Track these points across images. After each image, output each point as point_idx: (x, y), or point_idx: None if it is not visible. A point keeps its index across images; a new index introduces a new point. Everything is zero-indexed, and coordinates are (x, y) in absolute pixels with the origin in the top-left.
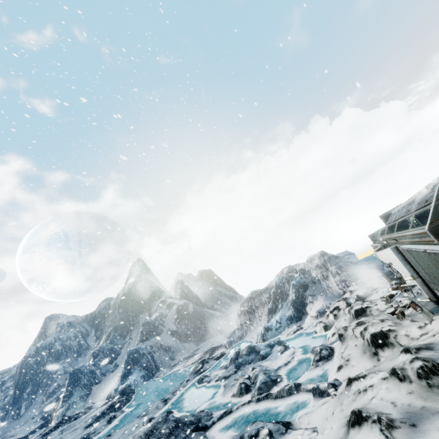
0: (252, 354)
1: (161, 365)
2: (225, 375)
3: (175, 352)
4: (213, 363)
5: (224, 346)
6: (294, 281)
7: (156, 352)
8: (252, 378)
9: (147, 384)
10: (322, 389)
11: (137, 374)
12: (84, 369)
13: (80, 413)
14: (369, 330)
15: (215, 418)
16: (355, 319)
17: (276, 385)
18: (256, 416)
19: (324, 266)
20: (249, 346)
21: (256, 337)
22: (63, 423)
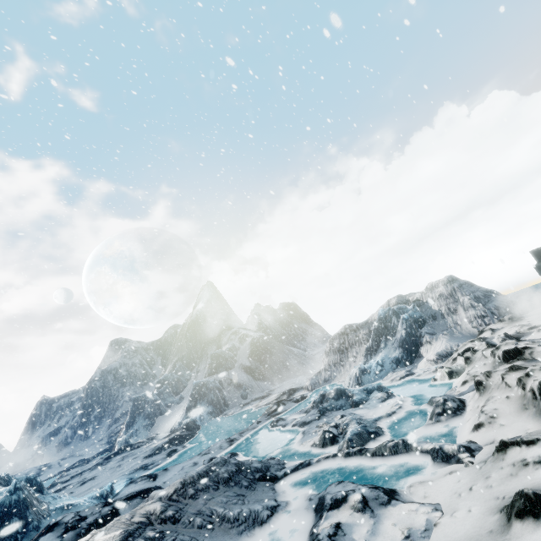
0: (341, 399)
1: (231, 403)
2: (304, 420)
3: (248, 391)
4: (291, 406)
5: (306, 388)
6: (405, 314)
7: (225, 388)
8: (341, 427)
9: (214, 421)
10: (447, 452)
11: (203, 409)
12: (148, 398)
13: (142, 442)
14: (535, 377)
15: (288, 468)
16: (505, 363)
17: (375, 439)
18: (344, 475)
19: (451, 296)
20: (338, 389)
21: (347, 381)
22: (124, 450)
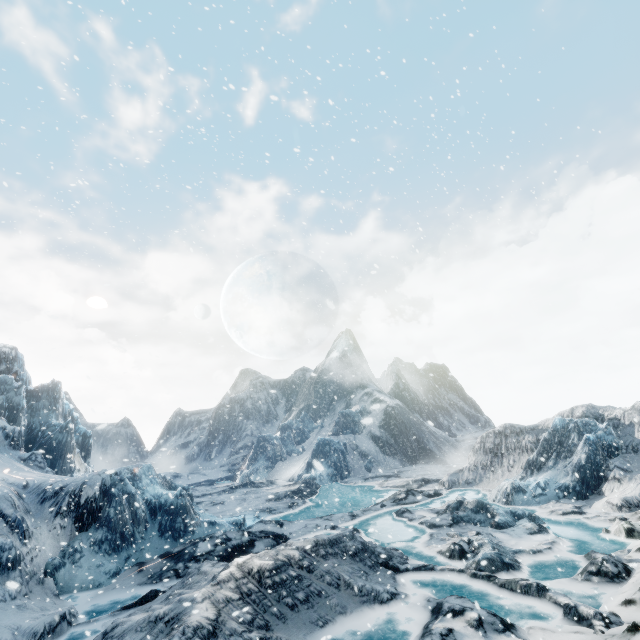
0: (481, 513)
1: (353, 471)
2: (434, 522)
3: (373, 463)
4: (421, 500)
5: (442, 483)
6: (592, 434)
7: (349, 452)
8: (473, 545)
9: (333, 485)
10: (581, 613)
11: (324, 469)
12: (271, 440)
13: (263, 483)
14: None
15: (411, 565)
16: None
17: (508, 571)
18: (466, 593)
19: None
20: (479, 501)
21: (494, 493)
22: (247, 485)
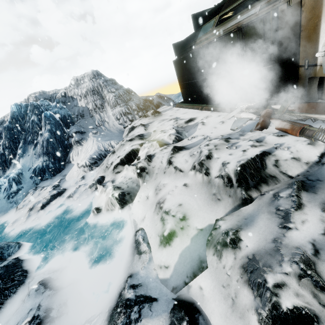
0: None
1: None
2: None
3: None
4: None
5: None
6: (49, 112)
7: None
8: None
9: None
10: None
11: None
12: None
13: None
14: None
15: None
16: (295, 208)
17: None
18: None
19: (98, 92)
20: None
21: None
22: None
